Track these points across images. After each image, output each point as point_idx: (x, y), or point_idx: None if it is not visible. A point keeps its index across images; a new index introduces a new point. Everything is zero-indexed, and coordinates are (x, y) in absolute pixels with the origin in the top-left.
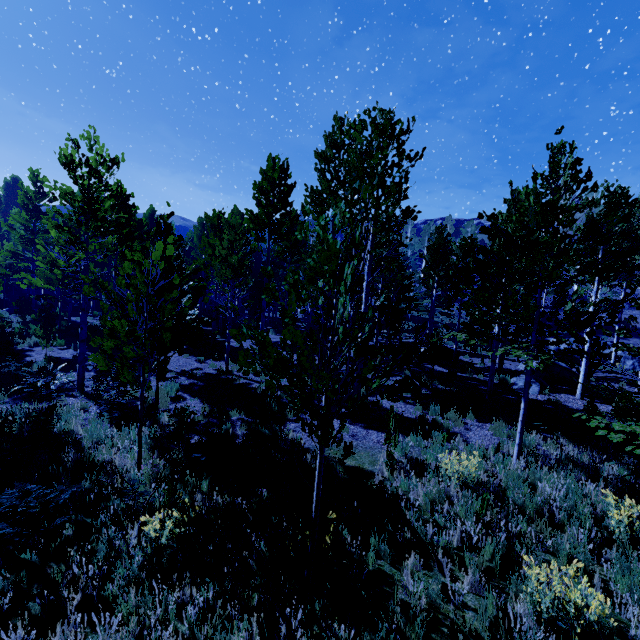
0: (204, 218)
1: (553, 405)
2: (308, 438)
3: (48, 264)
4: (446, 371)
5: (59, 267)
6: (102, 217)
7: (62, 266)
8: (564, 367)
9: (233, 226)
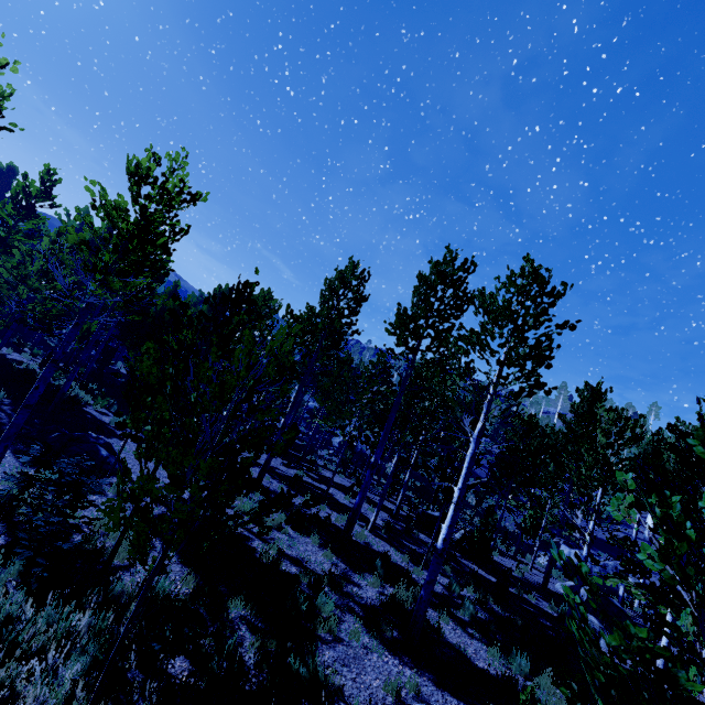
0: (224, 288)
1: (642, 680)
2: (361, 696)
3: (18, 276)
4: (488, 577)
5: (31, 285)
6: (151, 252)
7: (34, 284)
8: (620, 608)
9: (297, 319)
